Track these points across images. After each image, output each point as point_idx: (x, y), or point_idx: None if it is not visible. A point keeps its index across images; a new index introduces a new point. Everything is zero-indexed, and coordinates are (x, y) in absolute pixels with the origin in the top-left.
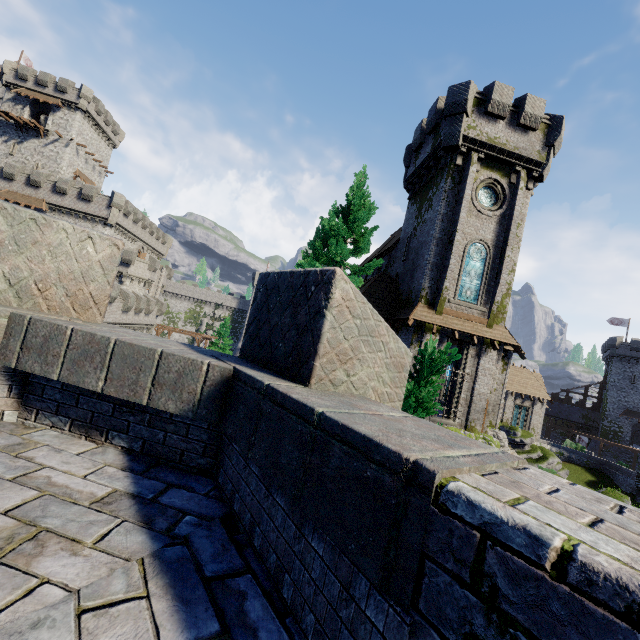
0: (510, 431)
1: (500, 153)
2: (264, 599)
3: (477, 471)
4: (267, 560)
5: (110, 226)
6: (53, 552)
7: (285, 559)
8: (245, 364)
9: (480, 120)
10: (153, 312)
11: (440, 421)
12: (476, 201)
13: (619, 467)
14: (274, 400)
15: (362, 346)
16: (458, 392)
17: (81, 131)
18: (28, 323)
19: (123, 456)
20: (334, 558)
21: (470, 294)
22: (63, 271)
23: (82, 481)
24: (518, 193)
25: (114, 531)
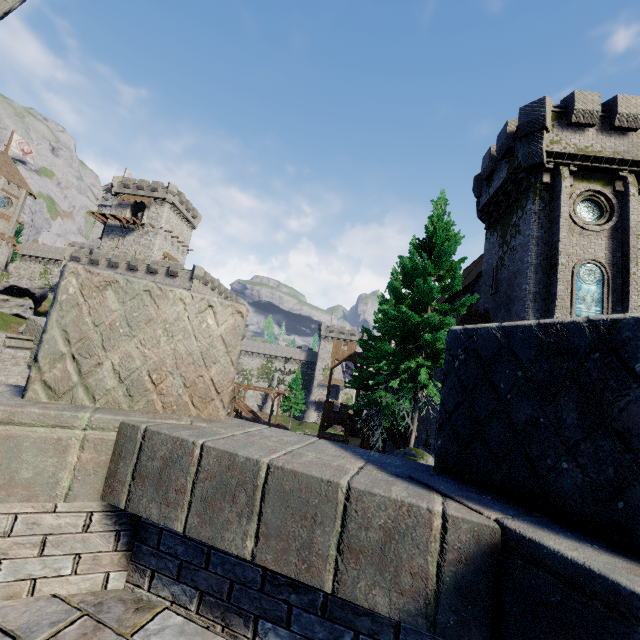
0: None
1: (596, 162)
2: None
3: None
4: None
5: None
6: None
7: None
8: (488, 500)
9: (564, 133)
10: None
11: None
12: (576, 217)
13: None
14: None
15: None
16: None
17: (168, 220)
18: (142, 437)
19: None
20: None
21: None
22: (180, 354)
23: None
24: (630, 200)
25: None
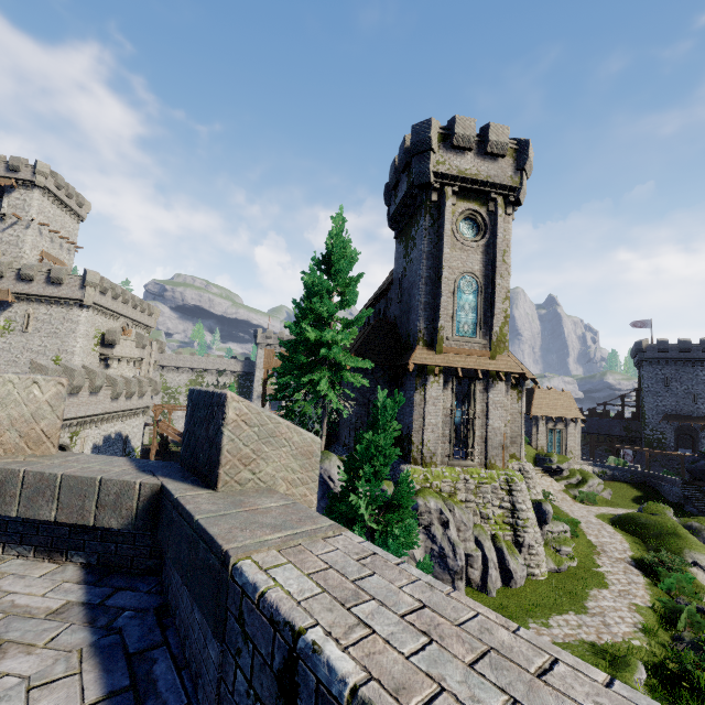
0: (546, 458)
1: (473, 184)
2: (172, 661)
3: (279, 547)
4: (181, 633)
5: (87, 307)
6: (13, 655)
7: (187, 630)
8: (176, 475)
9: (448, 154)
10: (147, 393)
11: (458, 464)
12: (458, 234)
13: (663, 477)
14: (178, 511)
15: (264, 447)
16: (472, 431)
17: (41, 209)
18: None
19: (81, 571)
20: (202, 621)
21: (468, 328)
22: (14, 417)
23: (42, 599)
24: (498, 220)
25: (63, 633)
